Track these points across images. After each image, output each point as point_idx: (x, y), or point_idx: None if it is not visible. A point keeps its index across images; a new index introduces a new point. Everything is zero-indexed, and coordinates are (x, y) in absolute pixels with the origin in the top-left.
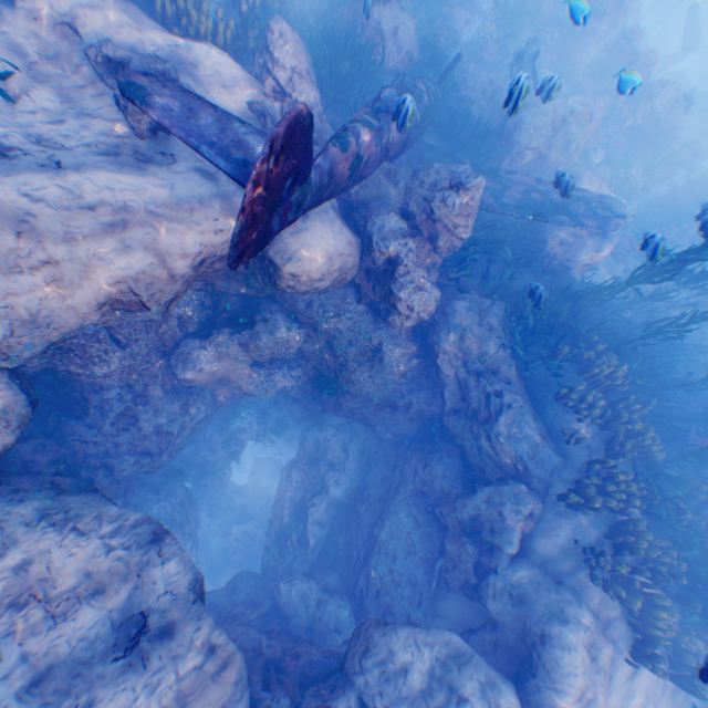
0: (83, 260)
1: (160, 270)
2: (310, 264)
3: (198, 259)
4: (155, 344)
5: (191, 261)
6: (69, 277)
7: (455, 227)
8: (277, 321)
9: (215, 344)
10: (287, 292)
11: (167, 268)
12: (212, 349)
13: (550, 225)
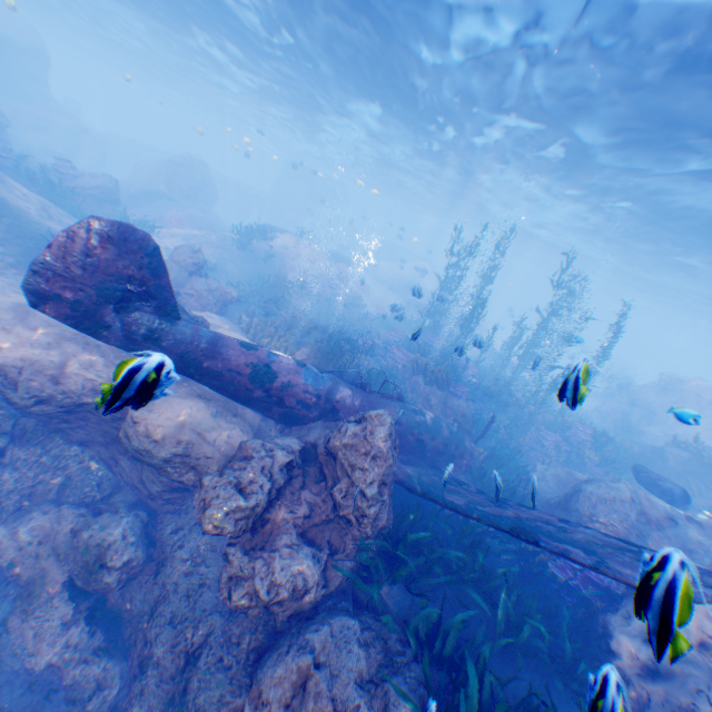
0: (25, 338)
1: (56, 369)
2: (157, 416)
3: (94, 385)
4: (24, 487)
5: (86, 381)
6: (5, 341)
7: (350, 463)
8: (122, 515)
9: (57, 515)
10: (124, 441)
11: (63, 371)
12: (51, 520)
13: (622, 617)
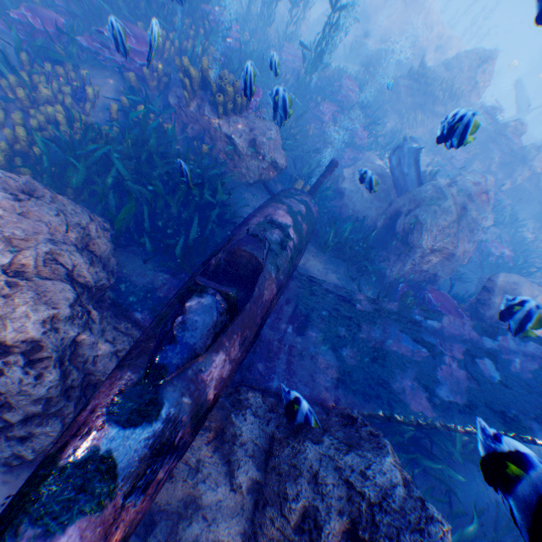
0: None
1: None
2: None
3: None
4: None
5: None
6: None
7: None
8: None
9: None
10: None
11: None
12: None
13: None
